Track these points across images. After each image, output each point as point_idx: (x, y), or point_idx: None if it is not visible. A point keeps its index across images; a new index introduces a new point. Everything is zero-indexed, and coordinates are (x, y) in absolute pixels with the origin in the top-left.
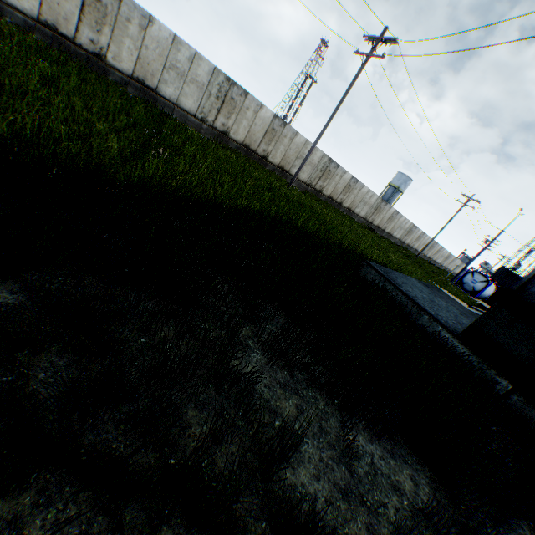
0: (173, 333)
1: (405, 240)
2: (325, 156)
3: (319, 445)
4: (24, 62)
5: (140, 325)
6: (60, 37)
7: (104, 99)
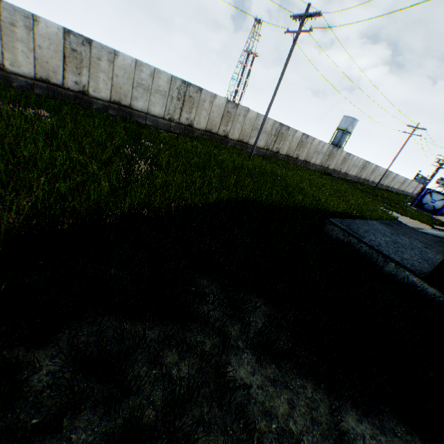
0: (176, 355)
1: (360, 175)
2: (276, 123)
3: (313, 439)
4: (31, 126)
5: (149, 356)
6: (53, 86)
7: (92, 132)
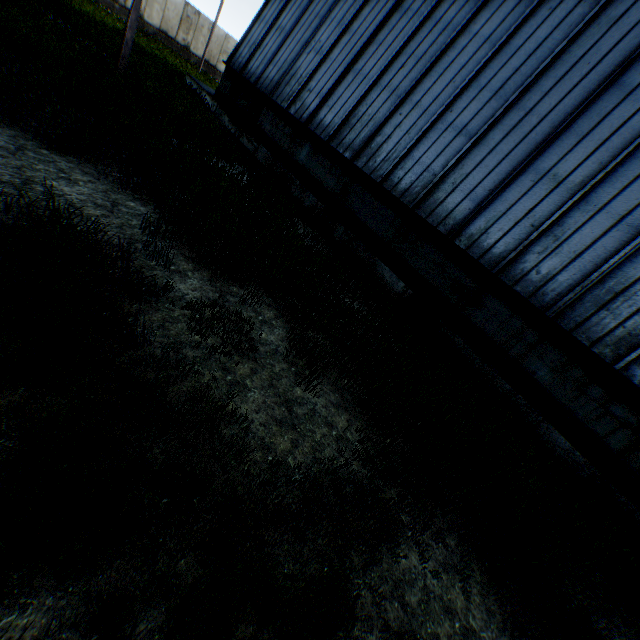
0: None
1: None
2: None
3: None
4: None
5: None
6: None
7: None
